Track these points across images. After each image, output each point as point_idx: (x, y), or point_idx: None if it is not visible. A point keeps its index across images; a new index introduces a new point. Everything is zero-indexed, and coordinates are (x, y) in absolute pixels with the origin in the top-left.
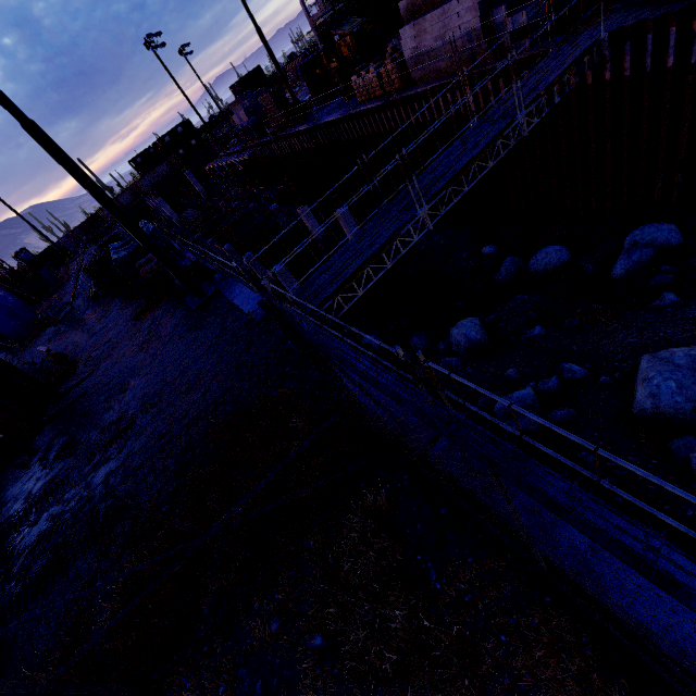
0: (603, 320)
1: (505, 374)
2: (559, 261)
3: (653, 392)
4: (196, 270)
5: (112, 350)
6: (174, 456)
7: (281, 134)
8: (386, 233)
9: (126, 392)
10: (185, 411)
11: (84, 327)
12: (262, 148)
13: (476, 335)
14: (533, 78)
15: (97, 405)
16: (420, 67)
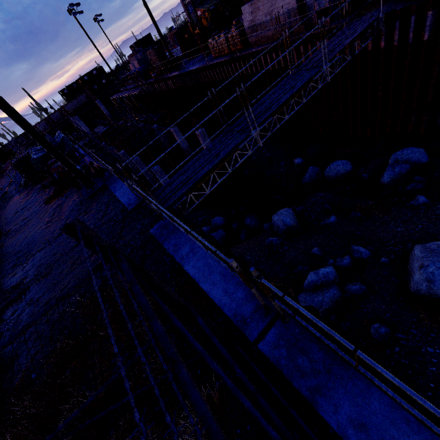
0: (377, 213)
1: (311, 252)
2: (345, 170)
3: (428, 277)
4: (92, 168)
5: (26, 226)
6: (51, 323)
7: (161, 77)
8: (228, 147)
9: (29, 261)
10: (66, 283)
11: (11, 207)
12: (148, 86)
13: (291, 221)
14: (333, 42)
15: (6, 270)
16: (254, 34)
